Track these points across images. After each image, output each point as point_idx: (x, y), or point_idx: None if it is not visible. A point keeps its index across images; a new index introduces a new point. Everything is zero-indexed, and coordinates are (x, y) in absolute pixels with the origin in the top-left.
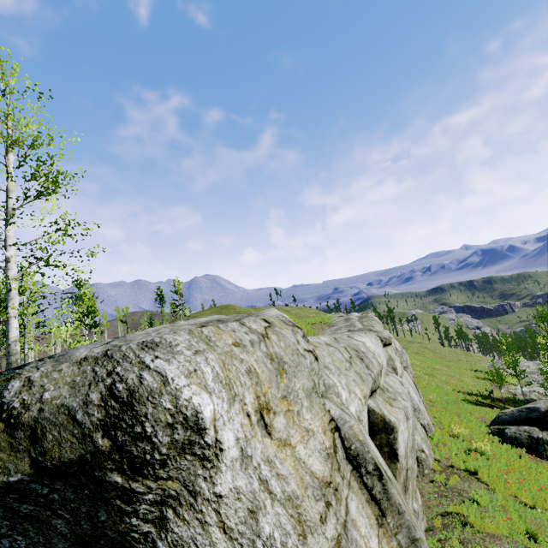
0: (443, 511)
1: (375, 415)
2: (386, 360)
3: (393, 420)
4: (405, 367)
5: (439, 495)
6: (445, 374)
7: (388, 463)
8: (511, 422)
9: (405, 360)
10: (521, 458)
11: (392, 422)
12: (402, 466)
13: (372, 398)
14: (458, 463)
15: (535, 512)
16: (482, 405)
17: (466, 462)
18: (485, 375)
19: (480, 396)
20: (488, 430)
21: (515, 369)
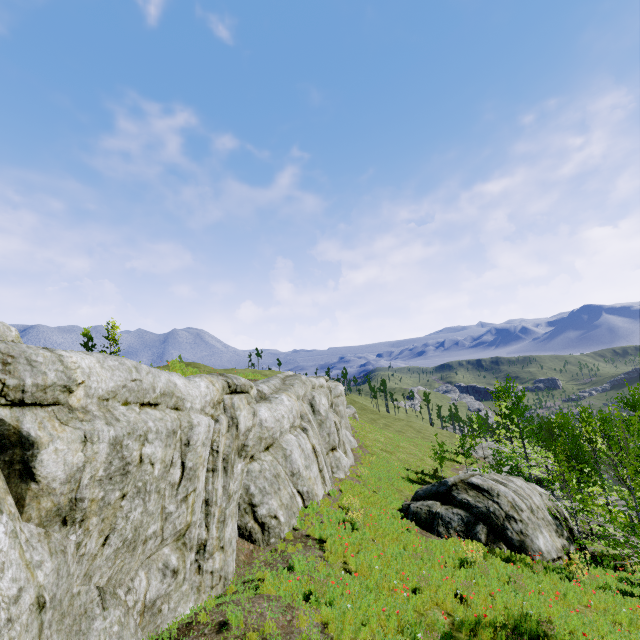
0: (250, 578)
1: (5, 426)
2: (126, 386)
3: (37, 435)
4: (306, 430)
5: (266, 563)
6: (408, 452)
7: (17, 483)
8: (423, 497)
9: (328, 426)
10: (407, 532)
11: (33, 436)
12: (53, 490)
13: (17, 409)
14: (314, 532)
15: (351, 577)
16: (423, 484)
17: (323, 531)
18: (452, 456)
19: (430, 476)
20: (400, 506)
21: (462, 446)
